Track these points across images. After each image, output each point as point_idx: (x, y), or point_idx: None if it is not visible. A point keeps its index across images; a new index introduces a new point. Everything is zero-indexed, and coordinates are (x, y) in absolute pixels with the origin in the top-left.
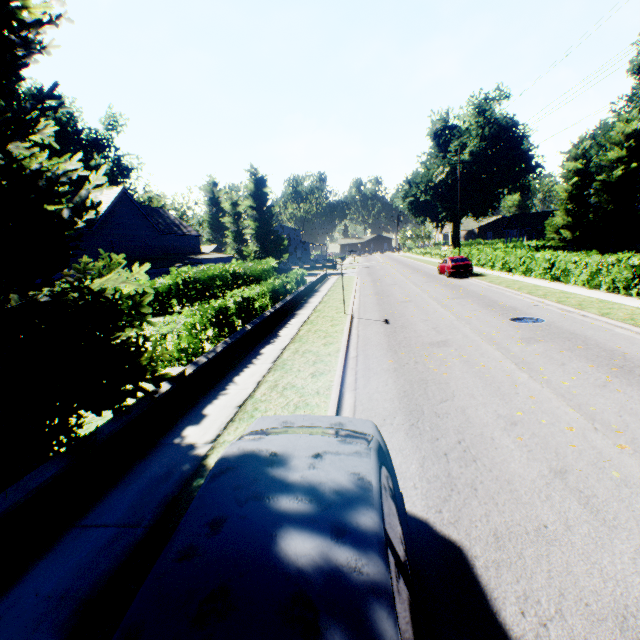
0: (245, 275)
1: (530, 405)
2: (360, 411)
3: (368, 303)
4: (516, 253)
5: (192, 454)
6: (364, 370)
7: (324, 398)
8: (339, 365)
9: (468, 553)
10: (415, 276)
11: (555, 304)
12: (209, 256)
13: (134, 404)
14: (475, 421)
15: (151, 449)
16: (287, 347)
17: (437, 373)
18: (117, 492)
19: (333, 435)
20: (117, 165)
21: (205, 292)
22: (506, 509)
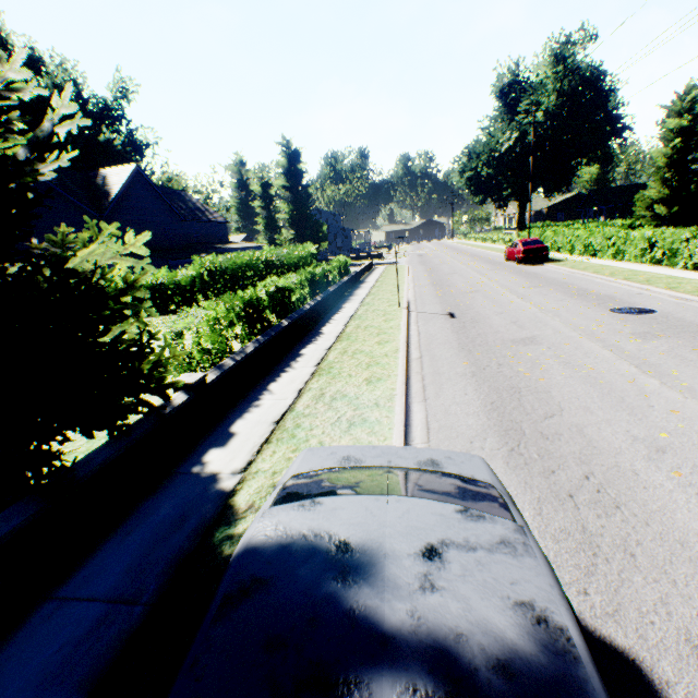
0: (279, 263)
1: (676, 423)
2: (436, 430)
3: (425, 294)
4: (604, 232)
5: (215, 489)
6: (433, 375)
7: (386, 412)
8: (400, 369)
9: (653, 675)
10: (477, 264)
11: (665, 291)
12: (238, 245)
13: (137, 422)
14: (602, 446)
15: (162, 480)
16: (332, 347)
17: (531, 379)
18: (112, 544)
19: (441, 496)
20: (130, 141)
21: (234, 284)
22: (693, 593)
